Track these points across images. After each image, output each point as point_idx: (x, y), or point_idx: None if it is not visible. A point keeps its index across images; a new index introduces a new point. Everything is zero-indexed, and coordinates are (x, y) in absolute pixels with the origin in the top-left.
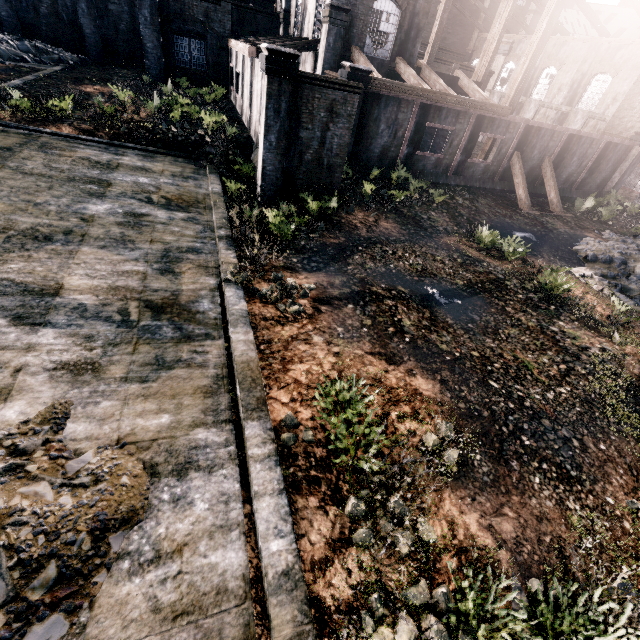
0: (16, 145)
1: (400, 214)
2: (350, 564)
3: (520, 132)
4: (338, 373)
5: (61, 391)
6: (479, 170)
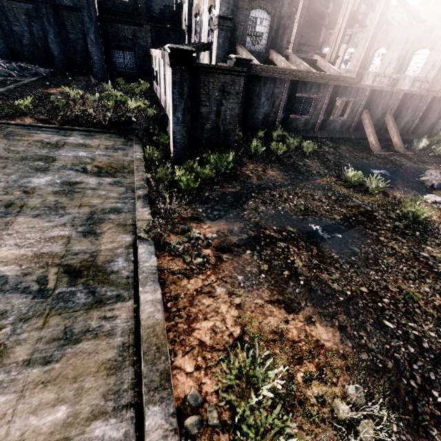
0: None
1: (282, 163)
2: None
3: (367, 95)
4: (241, 329)
5: None
6: (338, 125)
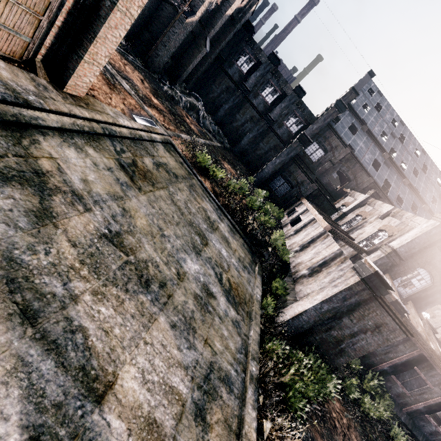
0: (181, 176)
1: (364, 429)
2: None
3: None
4: None
5: None
6: (428, 428)
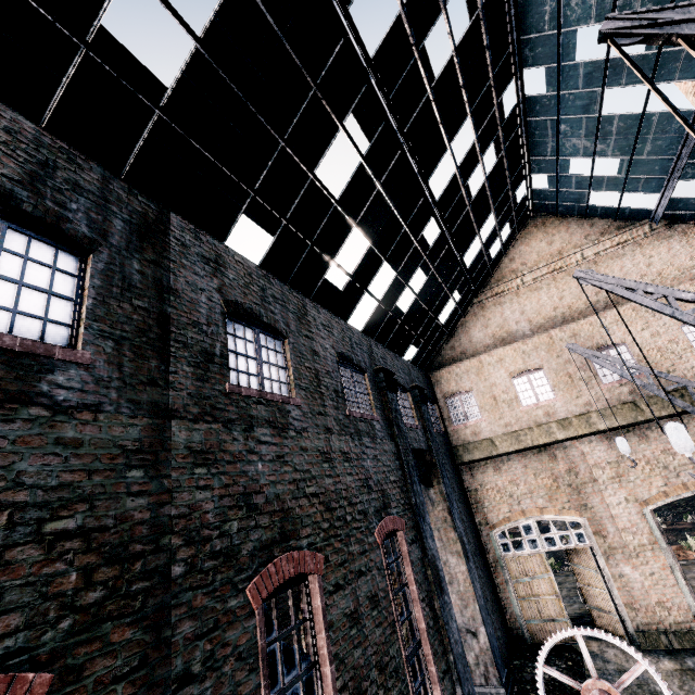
0: None
1: None
2: None
3: None
4: None
5: (690, 574)
6: None
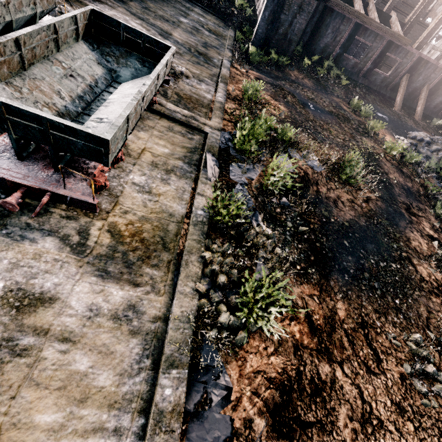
0: None
1: (318, 82)
2: (237, 112)
3: (413, 60)
4: None
5: None
6: (379, 79)
